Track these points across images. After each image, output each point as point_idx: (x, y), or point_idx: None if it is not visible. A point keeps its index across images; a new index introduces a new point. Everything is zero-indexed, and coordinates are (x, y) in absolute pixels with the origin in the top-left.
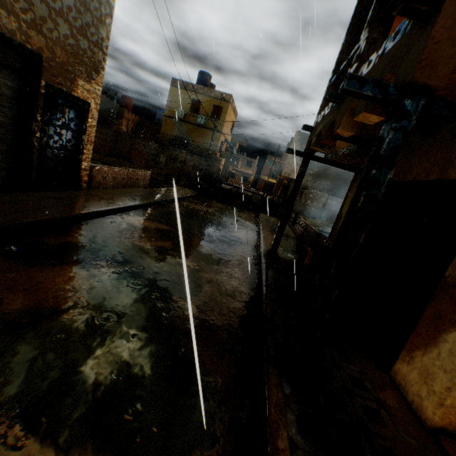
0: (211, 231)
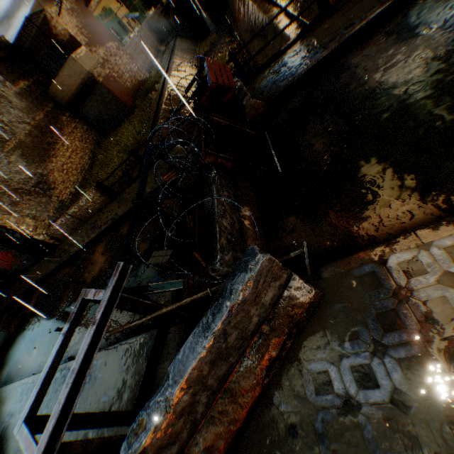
0: (30, 332)
